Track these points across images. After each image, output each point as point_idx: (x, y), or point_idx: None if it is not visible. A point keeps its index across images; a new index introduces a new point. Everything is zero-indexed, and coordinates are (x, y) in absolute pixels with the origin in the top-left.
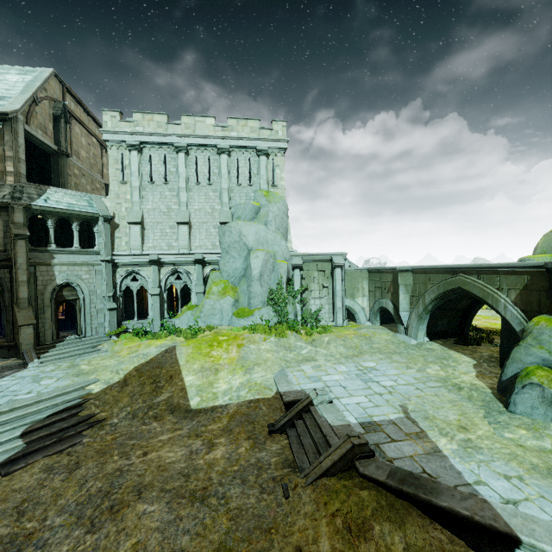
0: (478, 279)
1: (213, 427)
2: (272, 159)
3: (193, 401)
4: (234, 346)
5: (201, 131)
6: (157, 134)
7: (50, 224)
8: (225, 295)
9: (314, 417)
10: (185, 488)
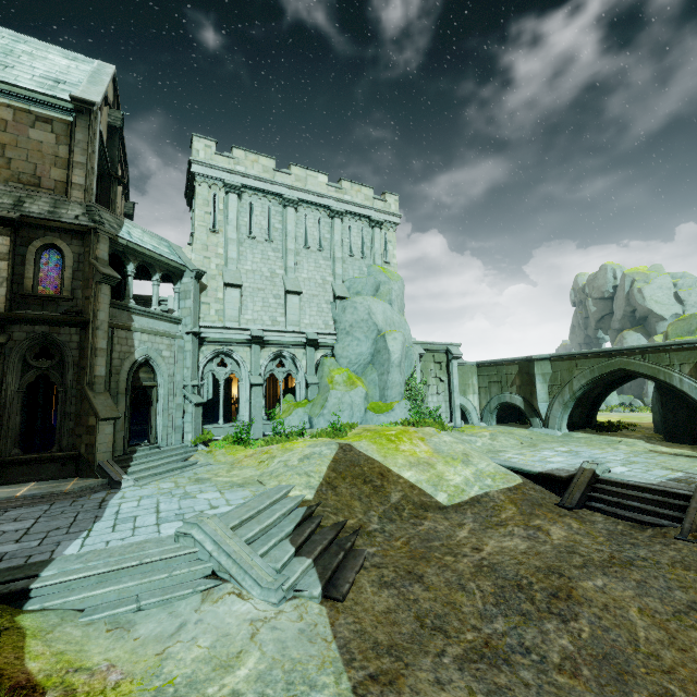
0: (642, 358)
1: (506, 515)
2: (384, 233)
3: (440, 497)
4: (416, 439)
5: (313, 187)
6: (263, 179)
7: (131, 270)
8: (355, 385)
9: (616, 484)
10: (595, 560)
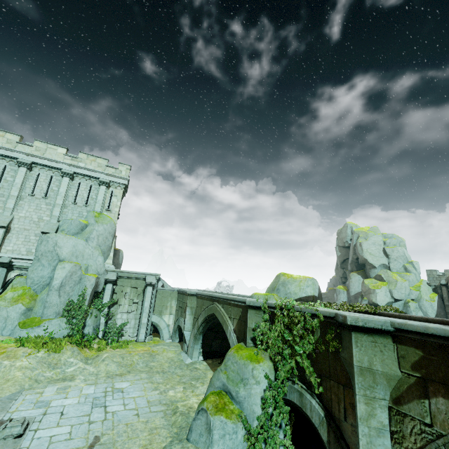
0: (222, 307)
1: None
2: (112, 189)
3: None
4: None
5: (50, 155)
6: (3, 147)
7: None
8: (17, 302)
9: None
10: None
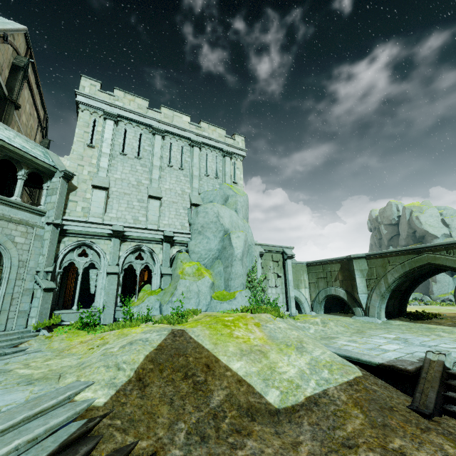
0: (447, 253)
1: (353, 426)
2: (233, 161)
3: (271, 396)
4: (252, 325)
5: (178, 124)
6: (137, 113)
7: None
8: (203, 275)
9: None
10: None
